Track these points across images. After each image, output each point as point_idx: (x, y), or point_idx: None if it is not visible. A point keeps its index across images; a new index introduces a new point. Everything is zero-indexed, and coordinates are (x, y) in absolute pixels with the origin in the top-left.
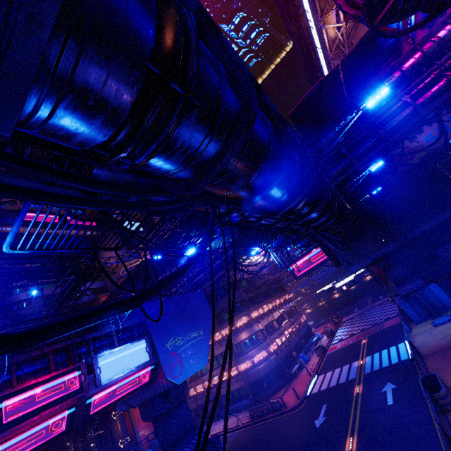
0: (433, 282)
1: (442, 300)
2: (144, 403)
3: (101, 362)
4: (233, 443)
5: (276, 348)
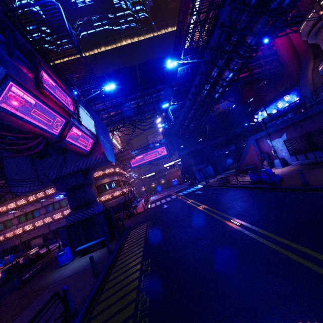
0: (210, 165)
1: (211, 173)
2: (63, 177)
3: (80, 110)
4: None
5: (126, 192)
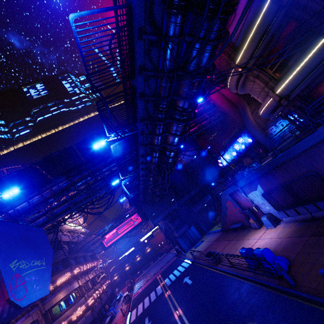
0: (192, 226)
1: (196, 235)
2: None
3: None
4: None
5: (93, 302)
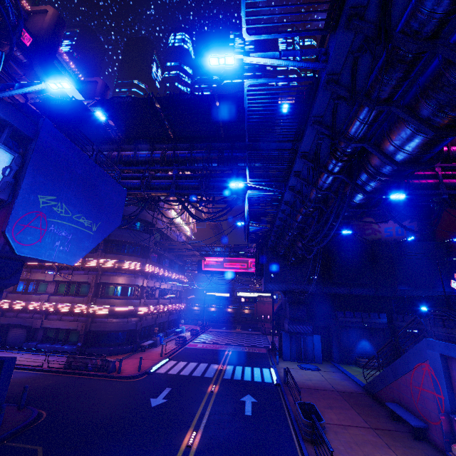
0: (319, 335)
1: (315, 352)
2: None
3: None
4: (20, 382)
5: (145, 313)
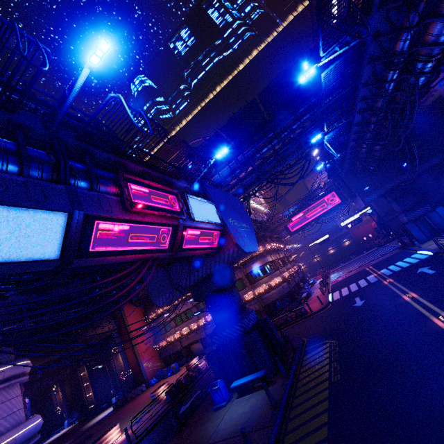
0: (440, 207)
1: None
2: (198, 283)
3: (190, 202)
4: None
5: (288, 277)
